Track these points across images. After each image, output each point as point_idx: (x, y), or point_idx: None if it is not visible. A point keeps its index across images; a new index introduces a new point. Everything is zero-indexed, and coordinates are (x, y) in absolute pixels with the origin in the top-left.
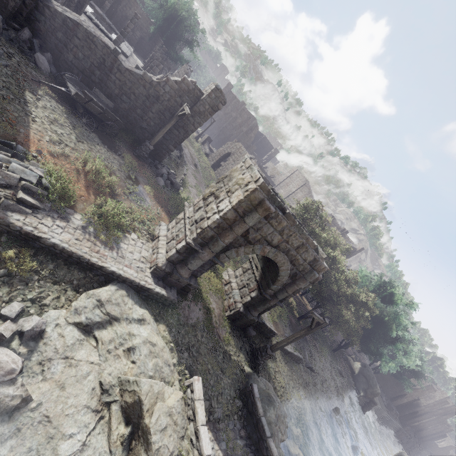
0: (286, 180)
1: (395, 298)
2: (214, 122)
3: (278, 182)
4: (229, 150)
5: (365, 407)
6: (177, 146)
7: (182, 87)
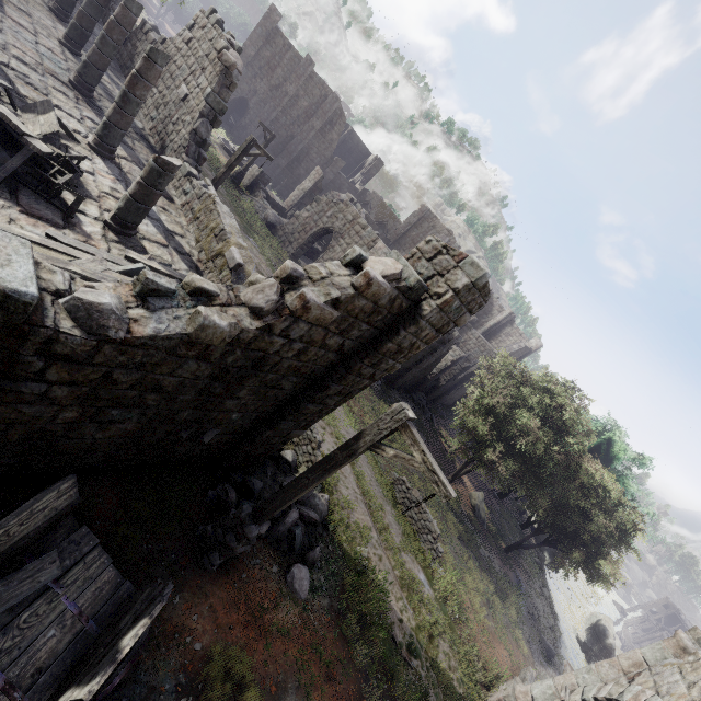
0: (409, 232)
1: (620, 454)
2: (272, 139)
3: (396, 235)
4: (328, 222)
5: (551, 571)
6: (310, 424)
7: (352, 309)
